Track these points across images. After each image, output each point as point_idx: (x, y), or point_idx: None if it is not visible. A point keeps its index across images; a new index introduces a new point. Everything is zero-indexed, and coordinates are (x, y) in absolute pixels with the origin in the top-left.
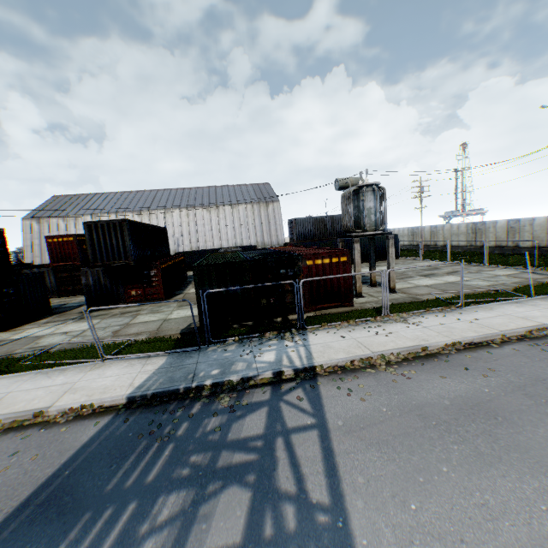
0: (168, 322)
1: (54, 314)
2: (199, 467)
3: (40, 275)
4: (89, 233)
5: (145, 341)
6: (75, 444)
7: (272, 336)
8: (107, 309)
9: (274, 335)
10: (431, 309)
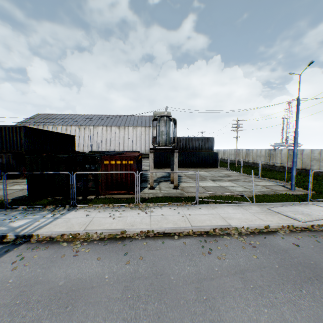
0: (21, 191)
1: None
2: None
3: None
4: (1, 132)
5: None
6: None
7: (49, 209)
8: (11, 179)
9: (52, 208)
10: (173, 203)
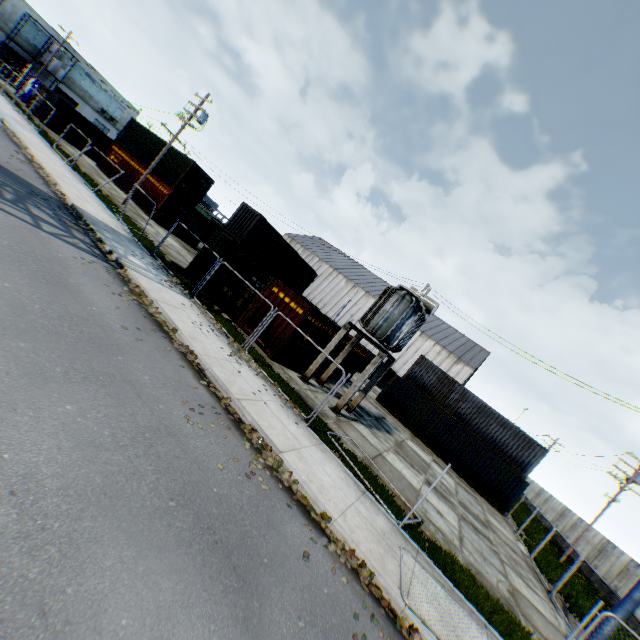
0: None
1: (190, 246)
2: (2, 185)
3: (210, 223)
4: (240, 209)
5: (154, 245)
6: (29, 180)
7: (173, 280)
8: None
9: (176, 281)
10: (279, 389)
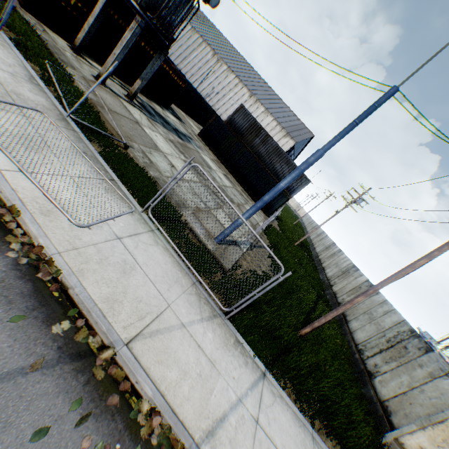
0: None
1: None
2: None
3: None
4: None
5: None
6: None
7: None
8: None
9: None
10: None
